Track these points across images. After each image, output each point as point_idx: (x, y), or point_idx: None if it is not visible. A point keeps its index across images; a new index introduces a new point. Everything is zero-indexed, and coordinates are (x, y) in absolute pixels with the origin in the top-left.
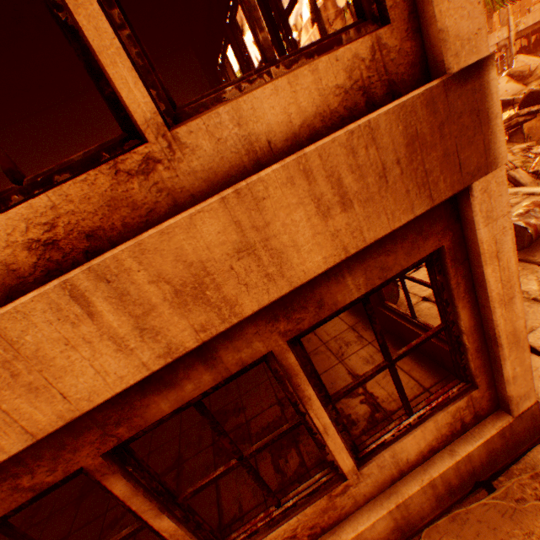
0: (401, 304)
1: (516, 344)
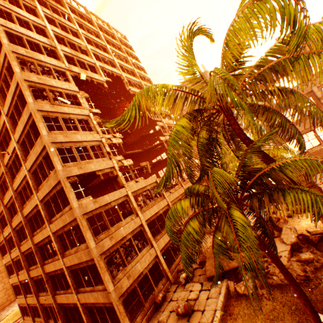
0: (161, 308)
1: None
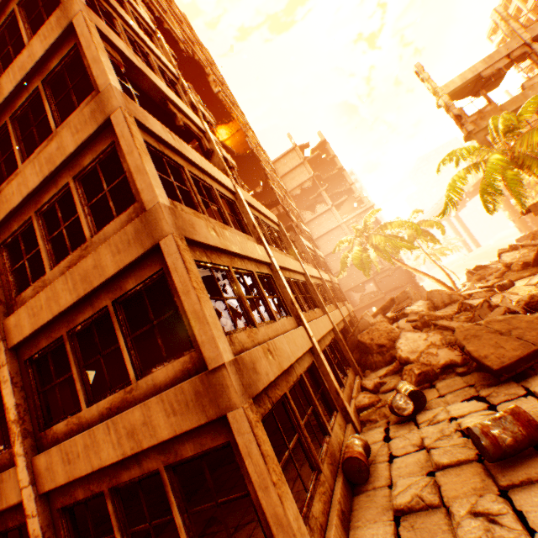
0: (372, 481)
1: (282, 527)
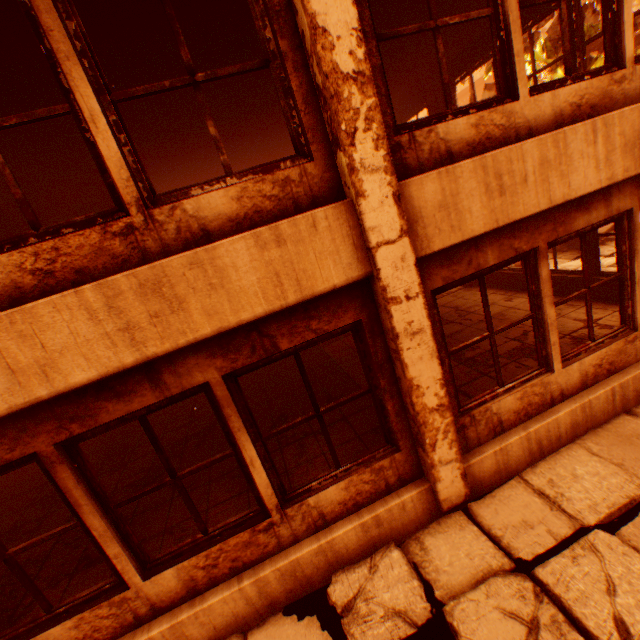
0: None
1: None
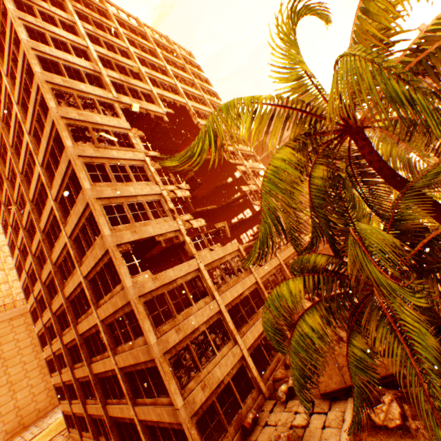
0: (251, 435)
1: None
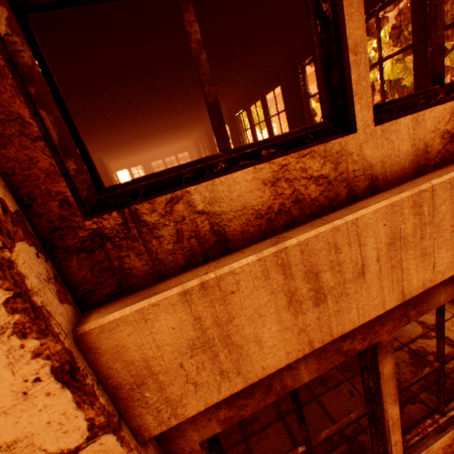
0: None
1: None
